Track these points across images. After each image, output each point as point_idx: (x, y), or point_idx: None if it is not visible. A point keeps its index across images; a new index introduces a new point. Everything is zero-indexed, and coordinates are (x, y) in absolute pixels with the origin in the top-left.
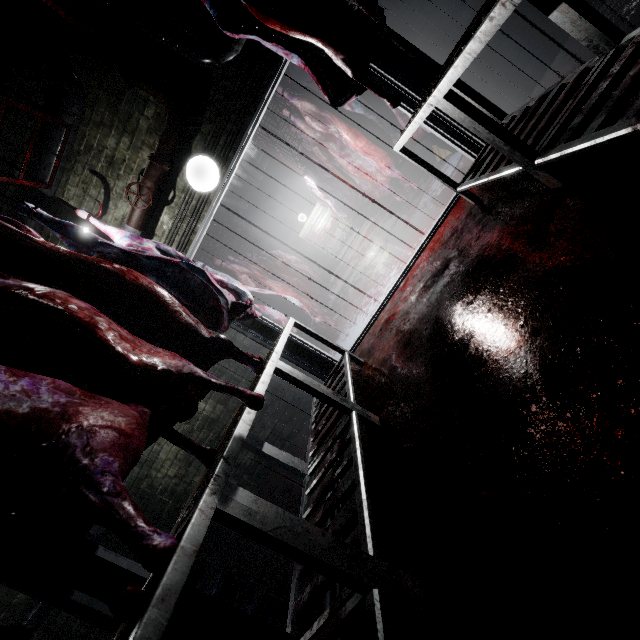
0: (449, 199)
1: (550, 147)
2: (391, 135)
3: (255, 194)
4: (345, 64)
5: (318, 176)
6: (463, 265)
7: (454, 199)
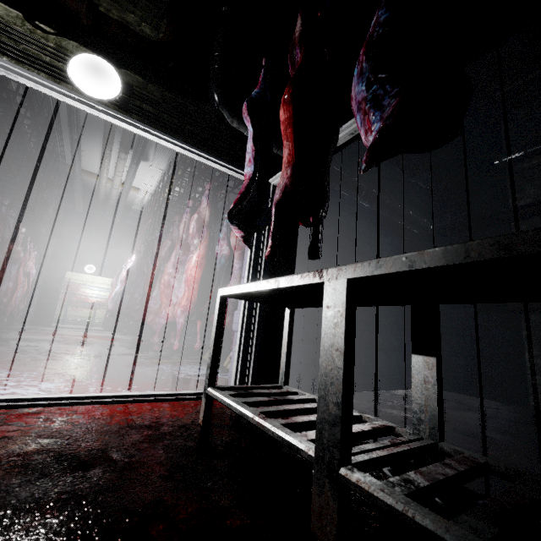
0: (183, 389)
1: (361, 470)
2: (209, 302)
3: (98, 217)
4: (289, 187)
5: (142, 261)
6: (106, 500)
7: (189, 394)
